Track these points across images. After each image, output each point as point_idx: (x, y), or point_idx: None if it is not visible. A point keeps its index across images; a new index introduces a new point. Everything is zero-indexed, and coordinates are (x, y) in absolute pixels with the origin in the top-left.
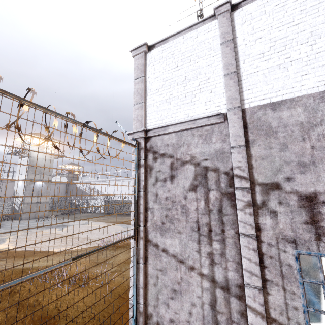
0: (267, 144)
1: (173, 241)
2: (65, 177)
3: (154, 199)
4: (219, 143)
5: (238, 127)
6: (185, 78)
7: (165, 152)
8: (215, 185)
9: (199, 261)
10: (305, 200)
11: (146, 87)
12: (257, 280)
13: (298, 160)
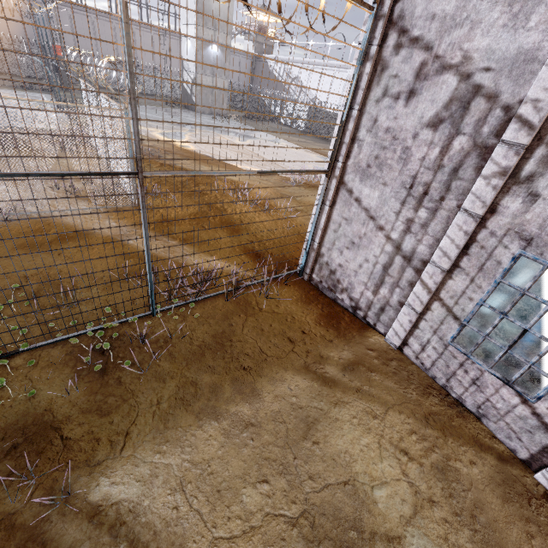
0: None
1: (372, 192)
2: (251, 43)
3: (369, 126)
4: (538, 33)
5: None
6: None
7: (421, 35)
8: (473, 127)
9: (392, 224)
10: None
11: None
12: (447, 262)
13: None
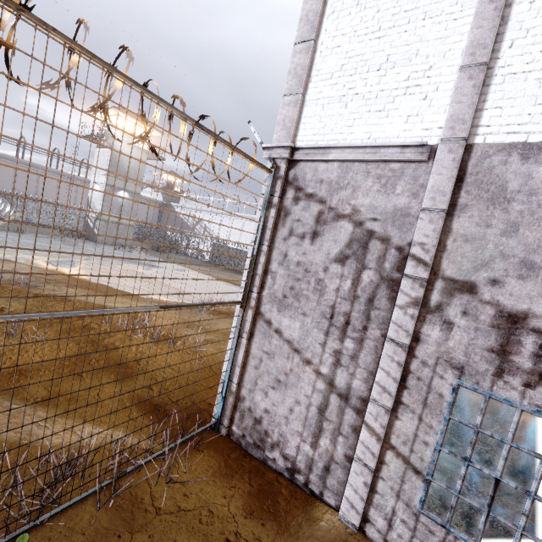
0: (484, 218)
1: (292, 323)
2: (160, 194)
3: (280, 260)
4: (405, 197)
5: (448, 177)
6: (386, 60)
7: (314, 192)
8: (376, 263)
9: (320, 357)
10: (506, 319)
11: (313, 63)
12: (388, 399)
13: (524, 257)
